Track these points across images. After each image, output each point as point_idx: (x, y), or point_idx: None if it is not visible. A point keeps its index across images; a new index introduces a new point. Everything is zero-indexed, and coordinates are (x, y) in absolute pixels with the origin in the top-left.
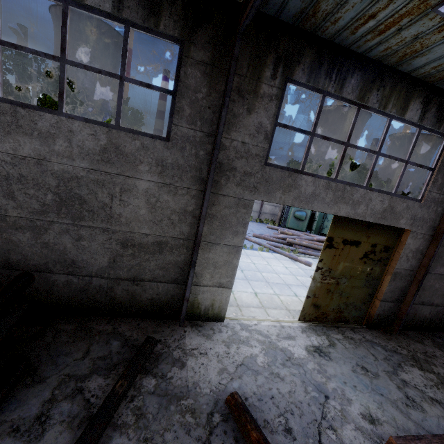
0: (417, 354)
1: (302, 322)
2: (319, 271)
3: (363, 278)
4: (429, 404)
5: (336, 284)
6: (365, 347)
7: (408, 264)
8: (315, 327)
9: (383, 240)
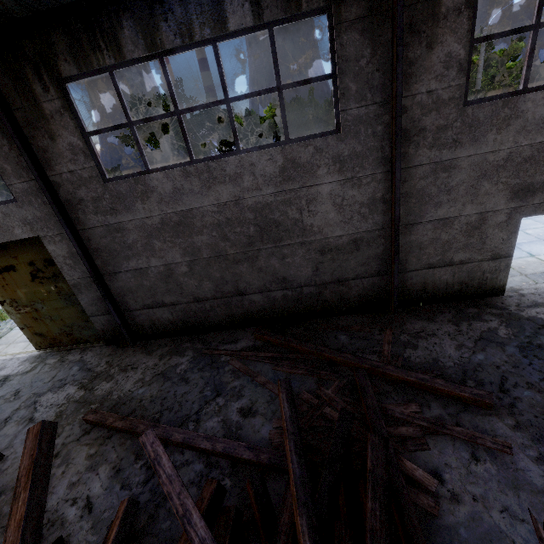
0: (112, 369)
1: (39, 350)
2: (6, 304)
3: (57, 298)
4: (17, 424)
5: (36, 311)
6: (61, 369)
7: (79, 272)
8: (44, 354)
9: (35, 255)
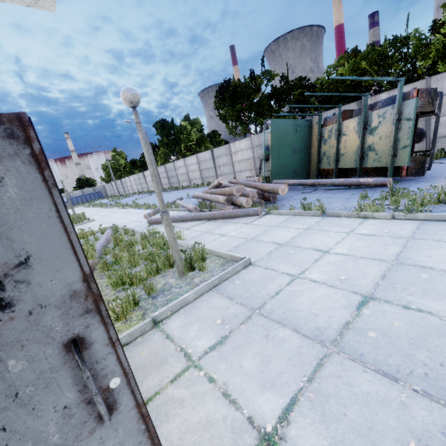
0: None
1: None
2: None
3: None
4: None
5: None
6: None
7: None
8: None
9: None
